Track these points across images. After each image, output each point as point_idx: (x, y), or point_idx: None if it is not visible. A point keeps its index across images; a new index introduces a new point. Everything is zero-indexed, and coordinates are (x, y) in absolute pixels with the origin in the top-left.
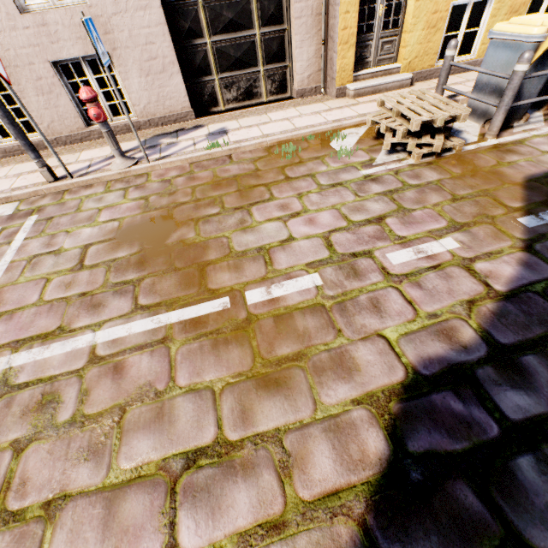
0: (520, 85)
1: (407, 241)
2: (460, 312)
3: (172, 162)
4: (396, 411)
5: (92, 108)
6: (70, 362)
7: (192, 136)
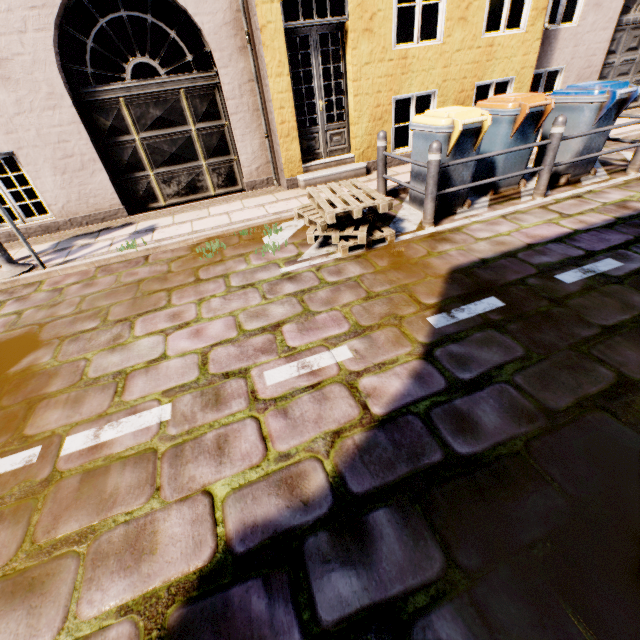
0: (438, 173)
1: (295, 353)
2: (319, 448)
3: (74, 266)
4: (172, 622)
5: None
6: None
7: (114, 236)
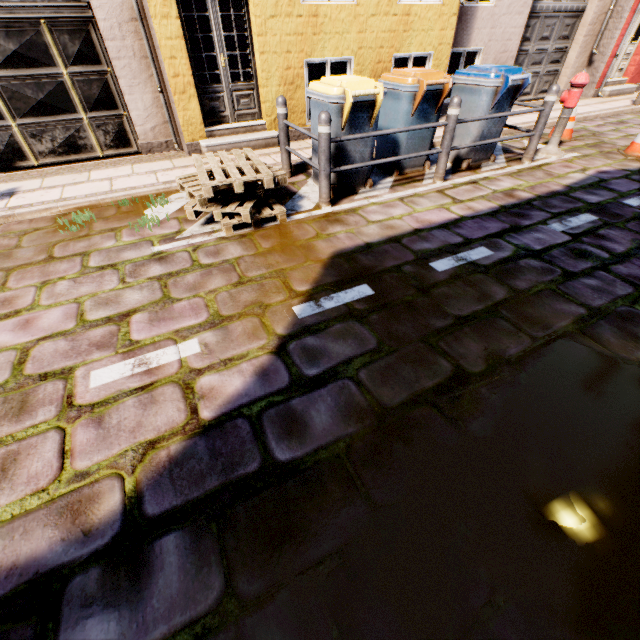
0: (330, 148)
1: (136, 348)
2: (126, 463)
3: None
4: None
5: None
6: None
7: None
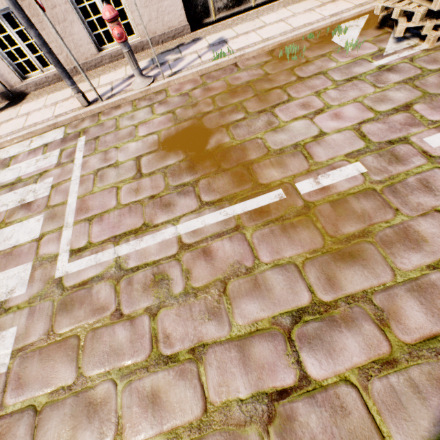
0: None
1: None
2: None
3: (185, 76)
4: None
5: (115, 27)
6: (165, 250)
7: (194, 50)
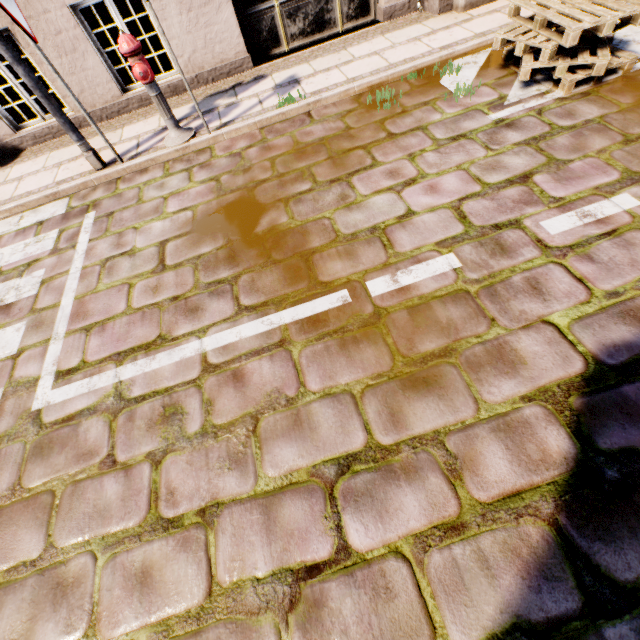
0: None
1: (566, 204)
2: None
3: (238, 129)
4: (578, 407)
5: (137, 64)
6: (183, 372)
7: (254, 92)
